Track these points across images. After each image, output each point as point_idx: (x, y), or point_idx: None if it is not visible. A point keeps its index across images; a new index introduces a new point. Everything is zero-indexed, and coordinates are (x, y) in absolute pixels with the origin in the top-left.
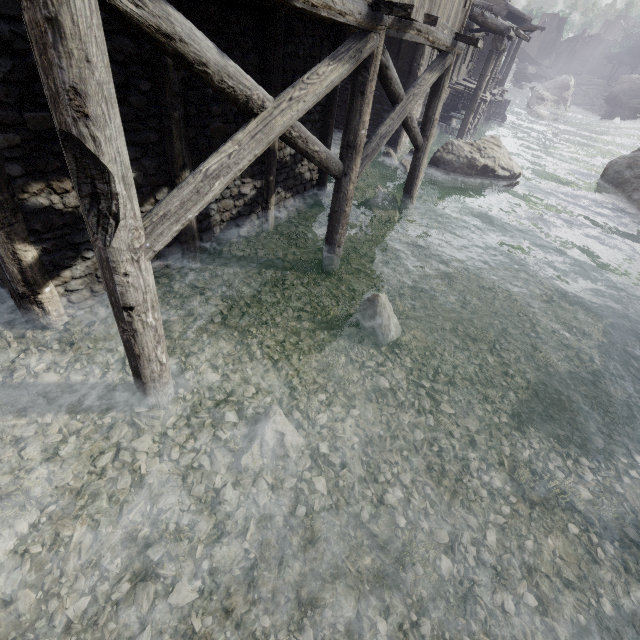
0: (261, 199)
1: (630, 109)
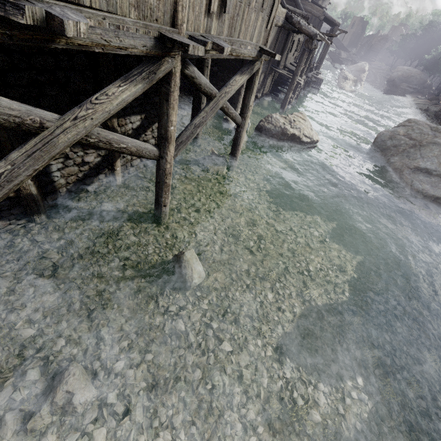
0: (106, 163)
1: (401, 89)
